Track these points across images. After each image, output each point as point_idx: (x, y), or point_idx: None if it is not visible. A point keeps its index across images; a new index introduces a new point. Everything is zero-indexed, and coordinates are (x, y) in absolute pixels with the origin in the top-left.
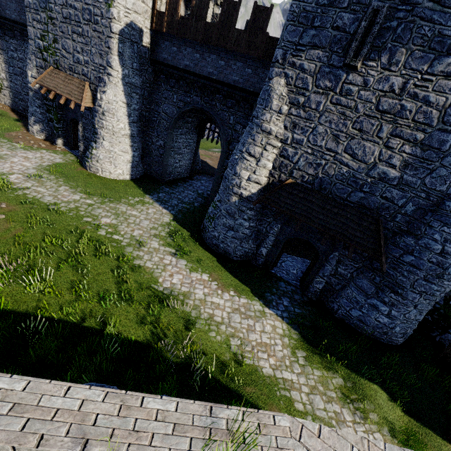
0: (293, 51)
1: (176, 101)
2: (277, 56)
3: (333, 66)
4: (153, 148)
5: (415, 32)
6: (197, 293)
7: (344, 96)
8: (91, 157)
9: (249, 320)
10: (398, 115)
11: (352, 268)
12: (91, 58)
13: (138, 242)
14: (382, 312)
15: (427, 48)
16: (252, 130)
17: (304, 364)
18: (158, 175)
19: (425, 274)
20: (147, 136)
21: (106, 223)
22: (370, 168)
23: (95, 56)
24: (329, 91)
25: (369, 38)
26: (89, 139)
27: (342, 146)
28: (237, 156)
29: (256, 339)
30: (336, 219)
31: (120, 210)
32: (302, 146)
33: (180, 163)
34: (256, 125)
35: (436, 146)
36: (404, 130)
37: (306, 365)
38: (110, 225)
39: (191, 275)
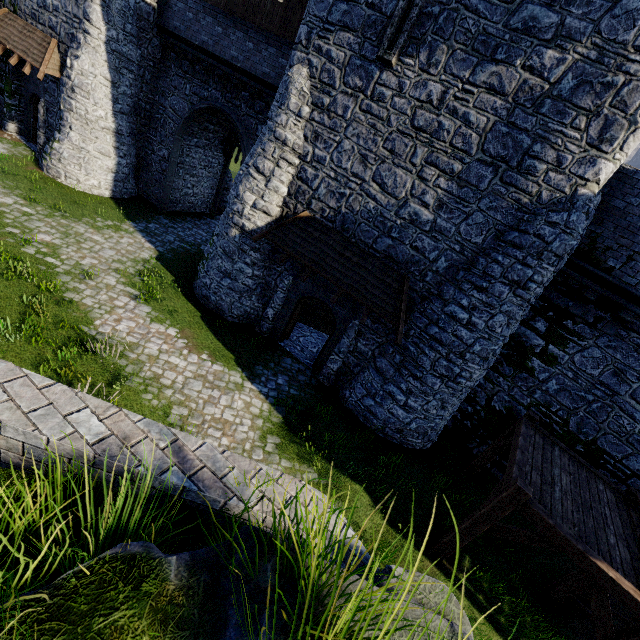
0: (320, 30)
1: (189, 94)
2: (301, 34)
3: (365, 58)
4: (153, 159)
5: (458, 25)
6: (149, 347)
7: (376, 101)
8: (50, 153)
9: (215, 391)
10: (435, 136)
11: (374, 344)
12: (63, 3)
13: (85, 272)
14: (398, 402)
15: (470, 49)
16: (264, 136)
17: (271, 452)
18: (157, 201)
19: (448, 351)
20: (147, 140)
21: (43, 240)
22: (400, 205)
23: (68, 1)
24: (359, 92)
25: (407, 24)
26: (53, 128)
27: (370, 171)
28: (242, 171)
29: (214, 413)
30: (354, 271)
31: (75, 230)
32: (324, 166)
33: (195, 190)
34: (269, 130)
35: (474, 182)
36: (440, 157)
37: (275, 453)
38: (48, 244)
39: (150, 326)
